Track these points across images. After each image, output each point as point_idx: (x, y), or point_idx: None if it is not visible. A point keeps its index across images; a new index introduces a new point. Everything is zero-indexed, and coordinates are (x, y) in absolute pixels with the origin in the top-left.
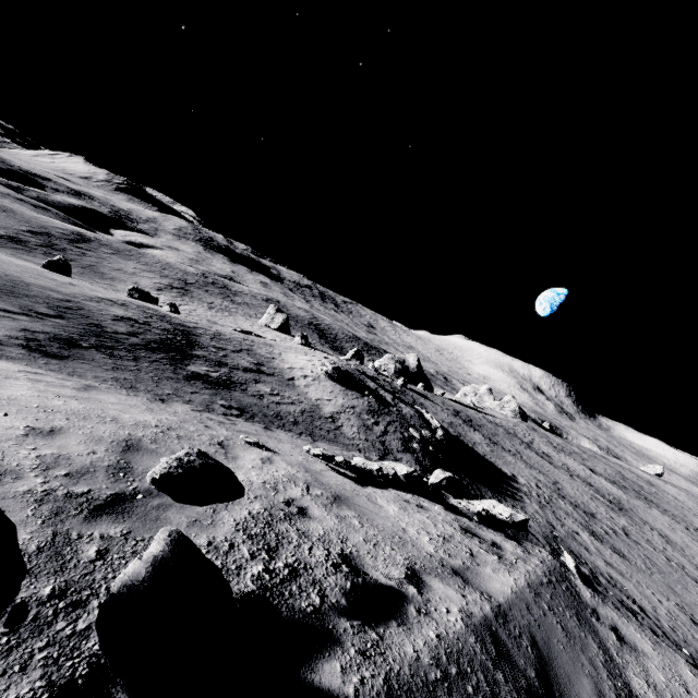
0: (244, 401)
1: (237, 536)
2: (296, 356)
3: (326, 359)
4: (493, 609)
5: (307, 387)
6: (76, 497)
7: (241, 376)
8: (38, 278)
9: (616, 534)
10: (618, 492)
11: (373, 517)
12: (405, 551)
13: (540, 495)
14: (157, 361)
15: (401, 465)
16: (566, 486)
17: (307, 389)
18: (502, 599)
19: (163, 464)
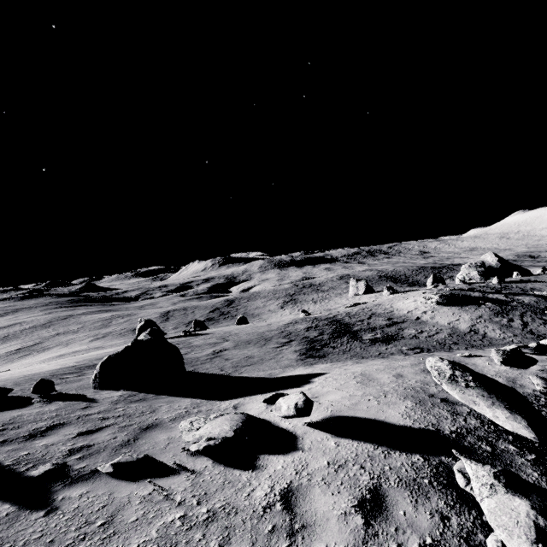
0: (412, 343)
1: None
2: (402, 302)
3: (424, 294)
4: None
5: (433, 319)
6: None
7: (390, 331)
8: (259, 328)
9: None
10: None
11: None
12: None
13: None
14: (349, 341)
15: None
16: None
17: (434, 320)
18: None
19: (495, 356)
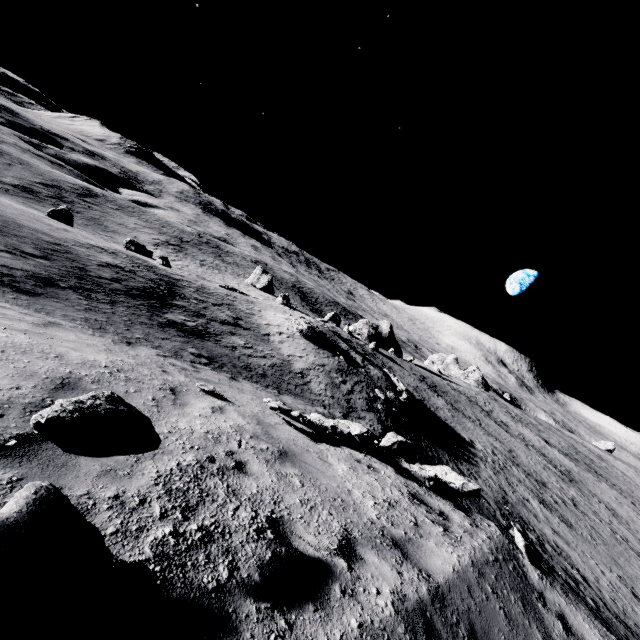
0: (216, 351)
1: (153, 490)
2: (274, 313)
3: (303, 319)
4: (430, 590)
5: (280, 343)
6: None
7: (217, 328)
8: (33, 222)
9: (565, 504)
10: (570, 464)
11: (318, 476)
12: (344, 516)
13: (495, 461)
14: (135, 307)
15: (357, 424)
16: (521, 455)
17: (280, 345)
18: (441, 579)
19: (55, 406)
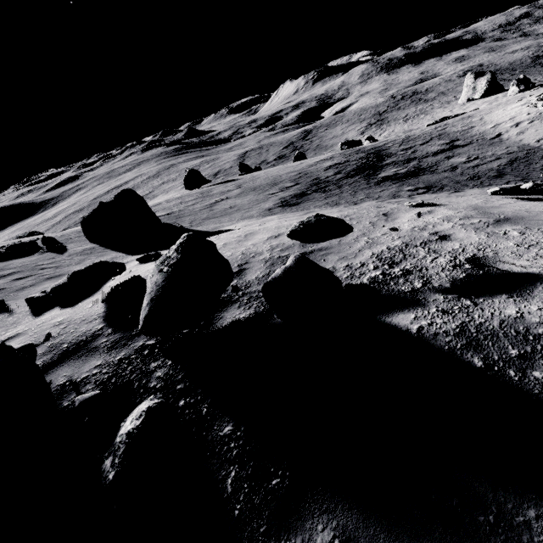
0: (433, 180)
1: (369, 260)
2: (503, 109)
3: None
4: None
5: (520, 135)
6: (282, 258)
7: (430, 161)
8: (285, 170)
9: None
10: None
11: None
12: None
13: None
14: (354, 182)
15: None
16: None
17: (520, 137)
18: None
19: (292, 226)
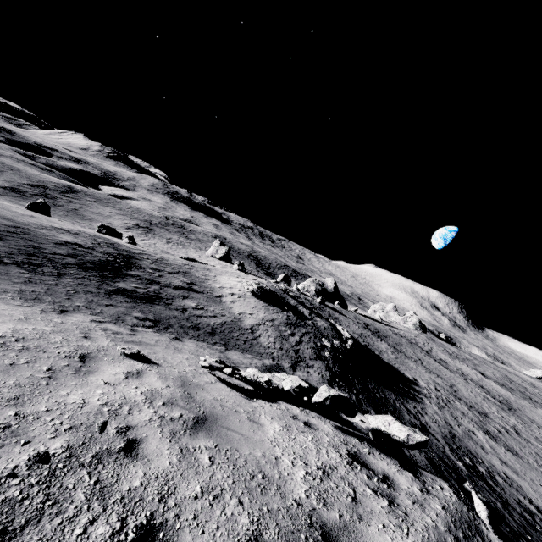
0: (164, 314)
1: None
2: (228, 278)
3: (254, 280)
4: None
5: (232, 303)
6: None
7: (170, 293)
8: None
9: (508, 433)
10: (507, 393)
11: (239, 445)
12: (259, 503)
13: (438, 397)
14: (84, 278)
15: (294, 377)
16: (461, 389)
17: (232, 305)
18: None
19: None
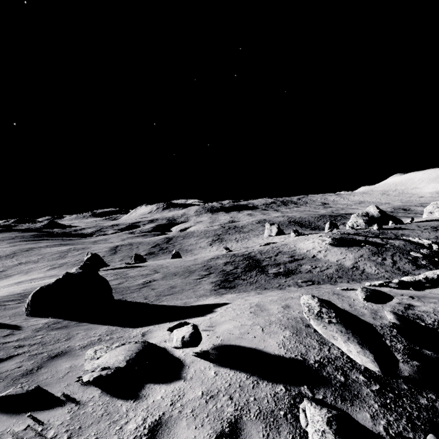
0: (307, 277)
1: None
2: (303, 243)
3: (321, 236)
4: None
5: (325, 257)
6: None
7: (291, 266)
8: (187, 262)
9: None
10: None
11: None
12: None
13: None
14: (257, 275)
15: (437, 270)
16: None
17: (326, 258)
18: None
19: (360, 293)
